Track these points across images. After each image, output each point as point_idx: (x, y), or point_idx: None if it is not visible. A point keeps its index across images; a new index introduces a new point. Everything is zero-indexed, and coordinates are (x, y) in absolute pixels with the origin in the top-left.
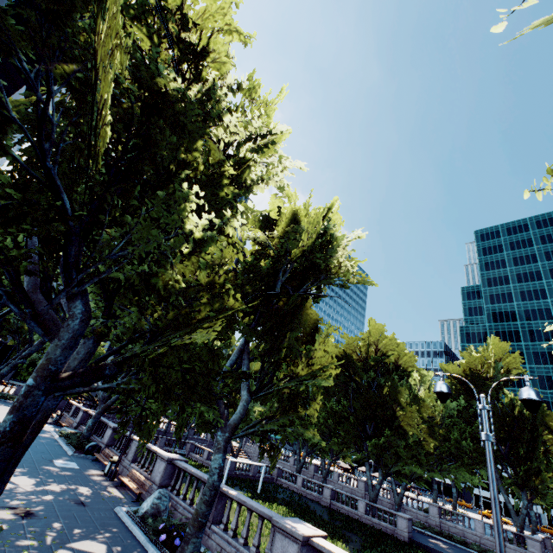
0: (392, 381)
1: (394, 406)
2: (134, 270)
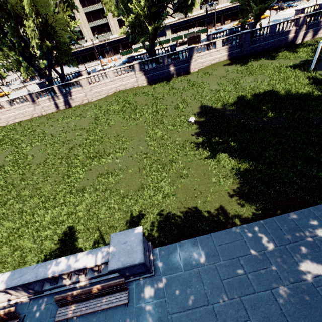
0: None
1: None
2: None
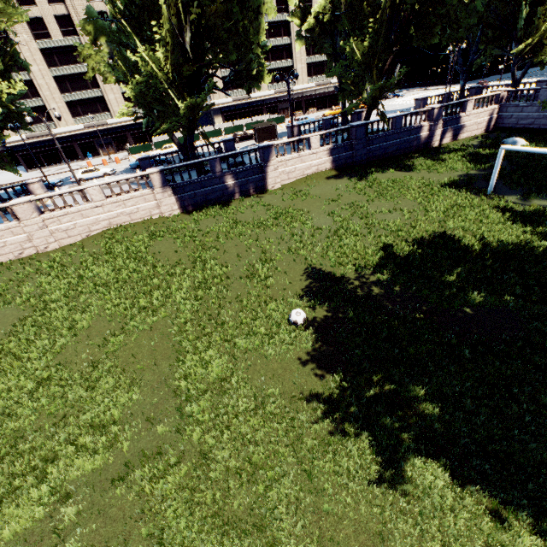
0: None
1: None
2: None
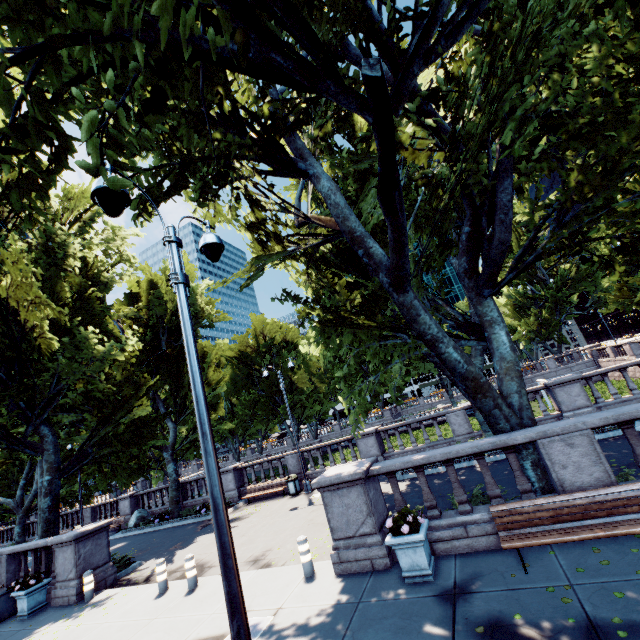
0: (282, 358)
1: (289, 375)
2: (53, 388)
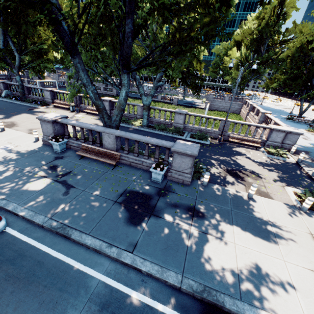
0: None
1: None
2: None
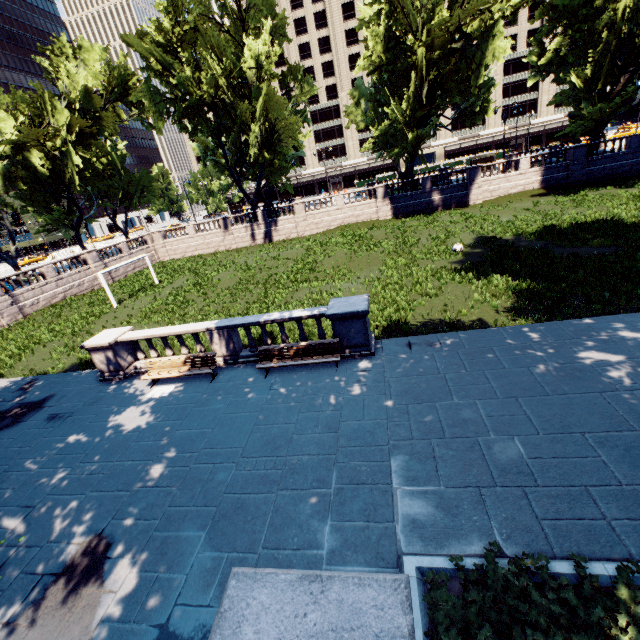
0: None
1: None
2: None
